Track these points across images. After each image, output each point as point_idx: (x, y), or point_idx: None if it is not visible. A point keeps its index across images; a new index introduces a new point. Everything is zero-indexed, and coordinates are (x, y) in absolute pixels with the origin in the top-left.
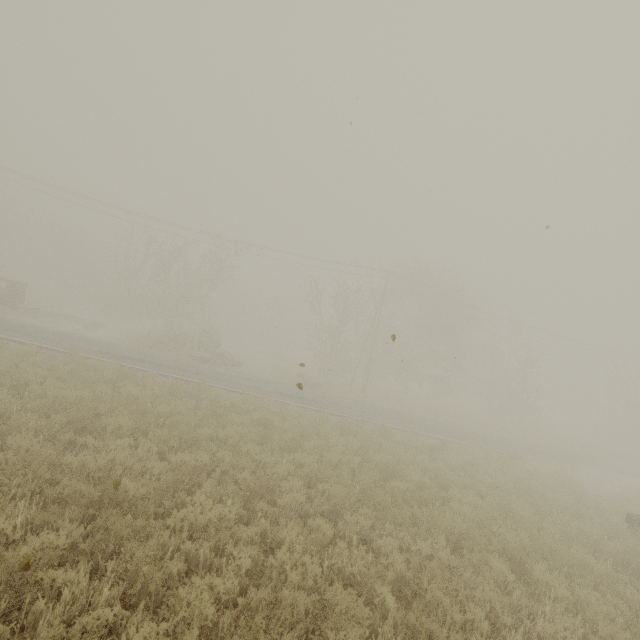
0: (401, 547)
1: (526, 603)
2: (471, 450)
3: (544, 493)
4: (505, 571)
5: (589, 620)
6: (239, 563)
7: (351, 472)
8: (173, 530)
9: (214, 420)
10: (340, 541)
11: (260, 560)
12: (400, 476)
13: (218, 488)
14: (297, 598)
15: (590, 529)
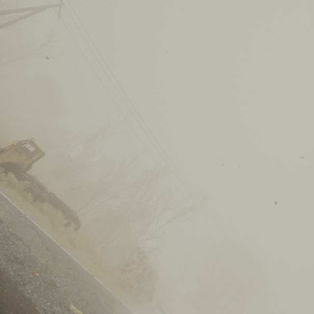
0: None
1: None
2: None
3: None
4: None
5: None
6: None
7: None
8: None
9: None
10: None
11: None
12: None
13: None
14: None
15: None
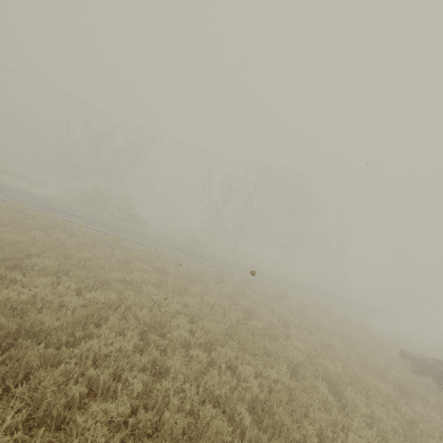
0: (255, 372)
1: (341, 419)
2: (303, 298)
3: (349, 332)
4: (327, 394)
5: (380, 430)
6: (132, 387)
7: (223, 312)
8: (81, 356)
9: (124, 266)
10: (213, 369)
11: (150, 382)
12: (257, 316)
13: (121, 322)
14: (176, 418)
15: (379, 361)
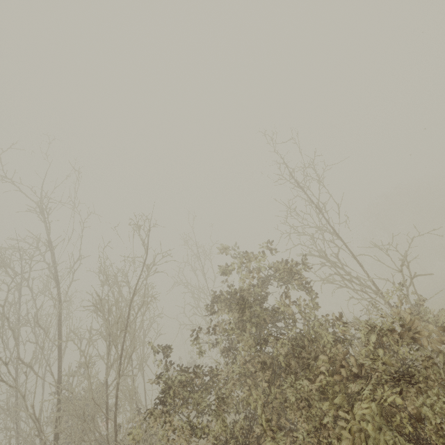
0: None
1: None
2: None
3: None
4: None
5: None
6: None
7: None
8: None
9: None
10: None
11: None
12: None
13: None
14: None
15: None
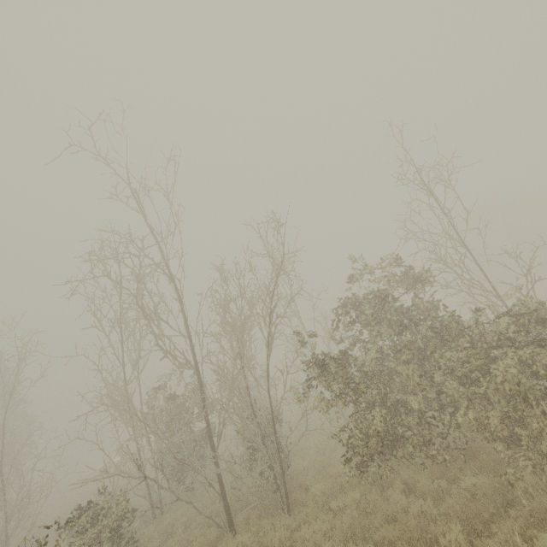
0: None
1: None
2: None
3: None
4: None
5: None
6: None
7: None
8: None
9: None
10: None
11: None
12: None
13: None
14: None
15: None
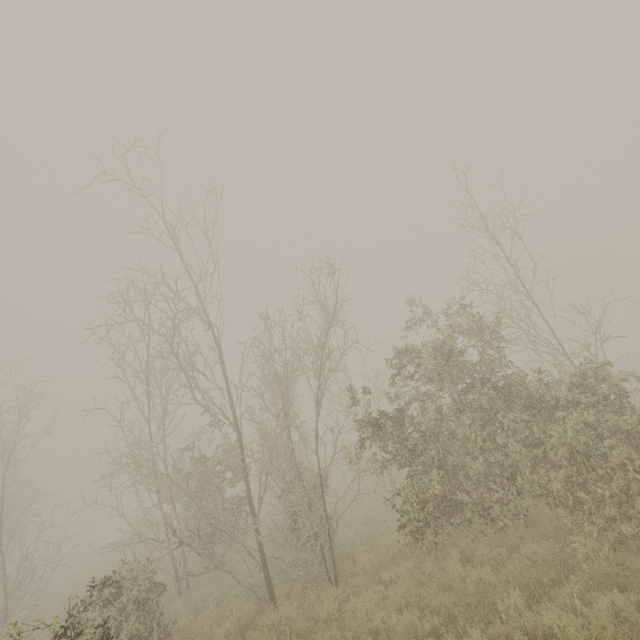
0: None
1: None
2: None
3: None
4: None
5: None
6: None
7: None
8: None
9: None
10: None
11: None
12: None
13: None
14: None
15: None
